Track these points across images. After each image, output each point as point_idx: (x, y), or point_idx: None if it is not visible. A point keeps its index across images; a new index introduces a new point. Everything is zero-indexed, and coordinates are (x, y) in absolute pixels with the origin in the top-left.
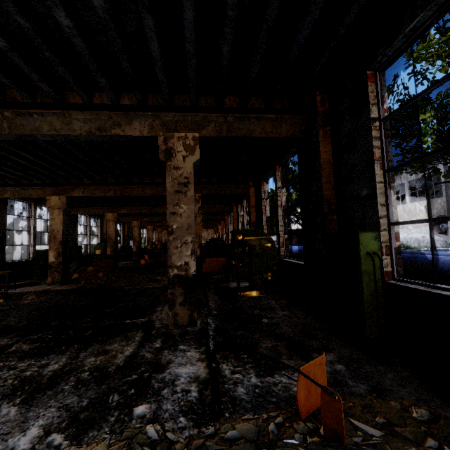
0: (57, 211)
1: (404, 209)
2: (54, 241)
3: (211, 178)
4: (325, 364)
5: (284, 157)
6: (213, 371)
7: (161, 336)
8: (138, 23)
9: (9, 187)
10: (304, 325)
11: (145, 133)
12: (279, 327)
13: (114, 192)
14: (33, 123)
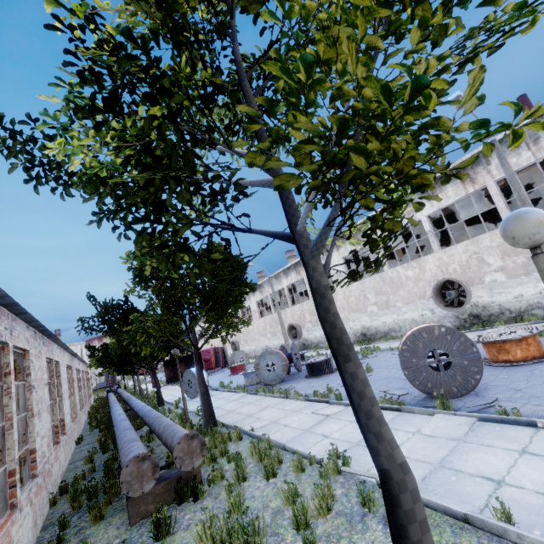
0: None
1: (272, 318)
2: None
3: None
4: None
5: None
6: None
7: None
8: None
9: None
10: None
11: None
12: None
13: None
14: None
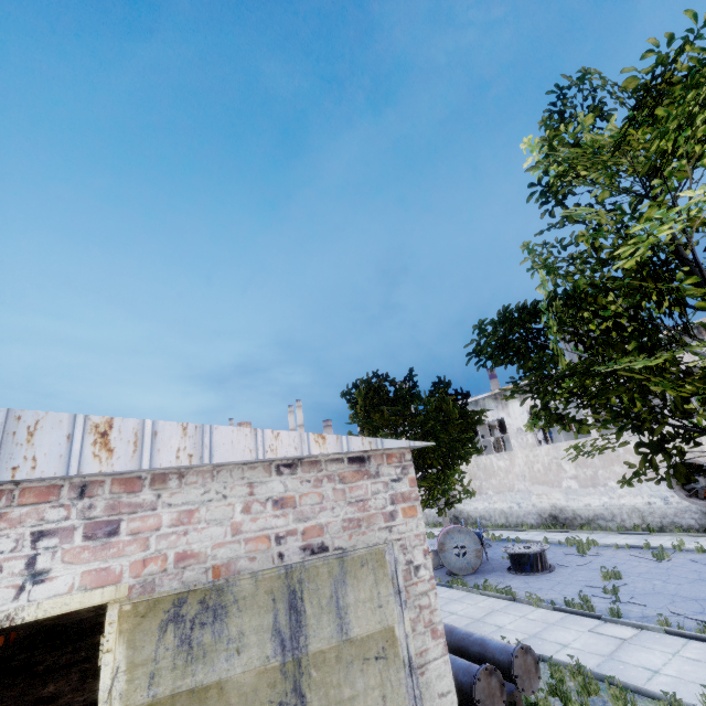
0: None
1: None
2: None
3: None
4: None
5: None
6: None
7: None
8: None
9: None
10: None
11: None
12: None
13: None
14: None
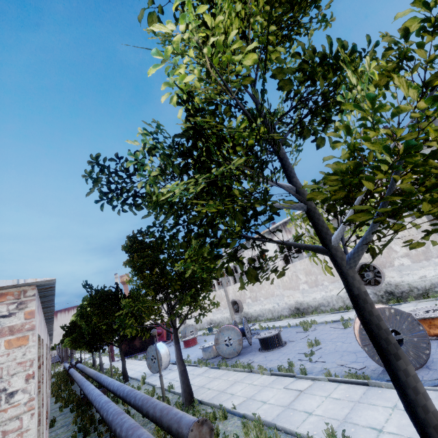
0: None
1: (216, 295)
2: None
3: None
4: None
5: None
6: None
7: None
8: None
9: None
10: None
11: None
12: None
13: None
14: None
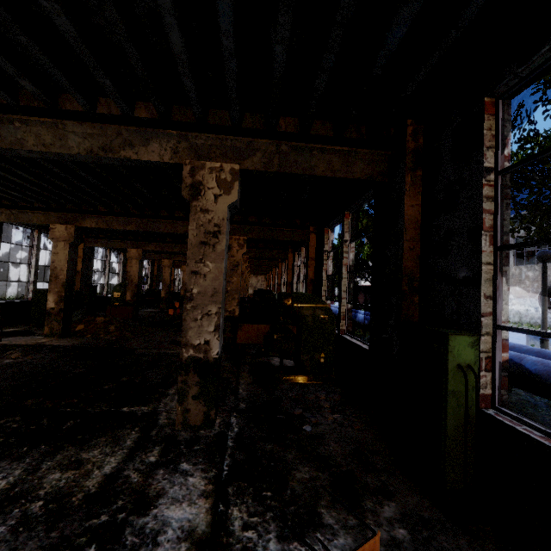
0: (62, 245)
1: None
2: (56, 282)
3: (261, 219)
4: (378, 550)
5: (356, 202)
6: (217, 520)
7: (161, 442)
8: (152, 1)
9: (4, 208)
10: (360, 442)
11: (167, 158)
12: (325, 442)
13: (136, 225)
14: (14, 133)
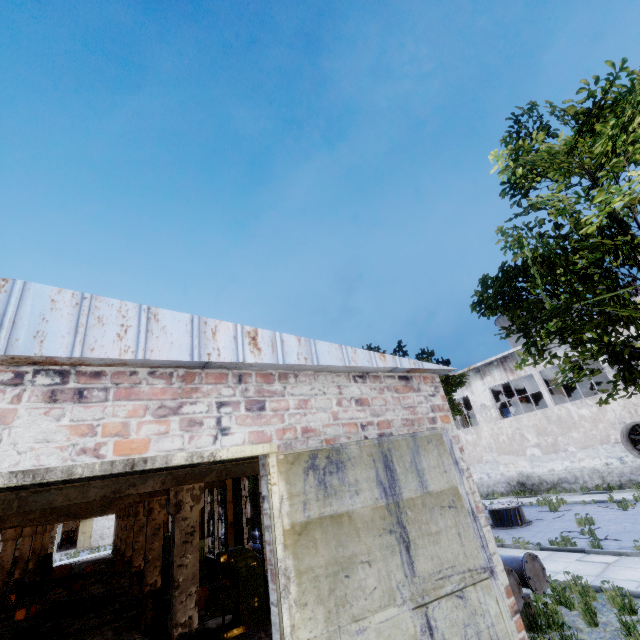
0: None
1: None
2: None
3: None
4: None
5: None
6: None
7: None
8: None
9: None
10: None
11: (157, 488)
12: None
13: (41, 512)
14: (48, 497)
